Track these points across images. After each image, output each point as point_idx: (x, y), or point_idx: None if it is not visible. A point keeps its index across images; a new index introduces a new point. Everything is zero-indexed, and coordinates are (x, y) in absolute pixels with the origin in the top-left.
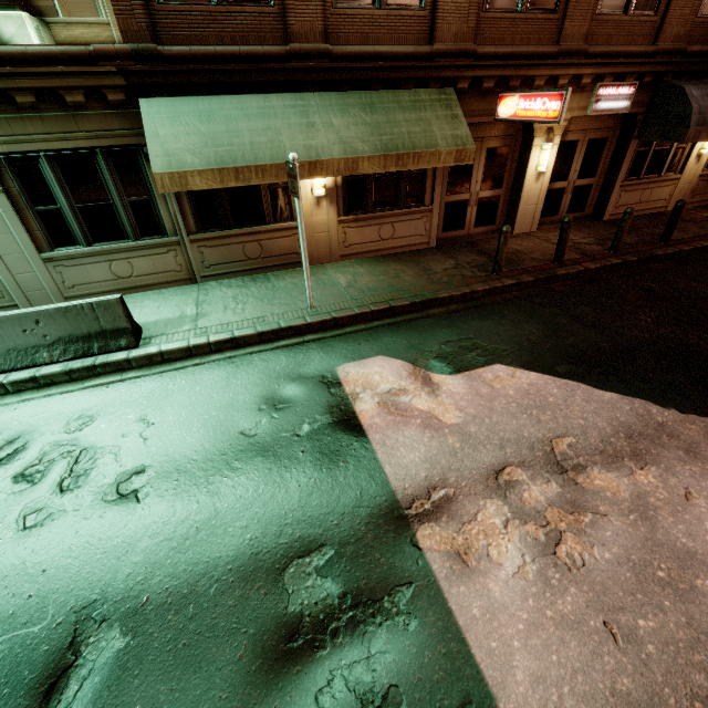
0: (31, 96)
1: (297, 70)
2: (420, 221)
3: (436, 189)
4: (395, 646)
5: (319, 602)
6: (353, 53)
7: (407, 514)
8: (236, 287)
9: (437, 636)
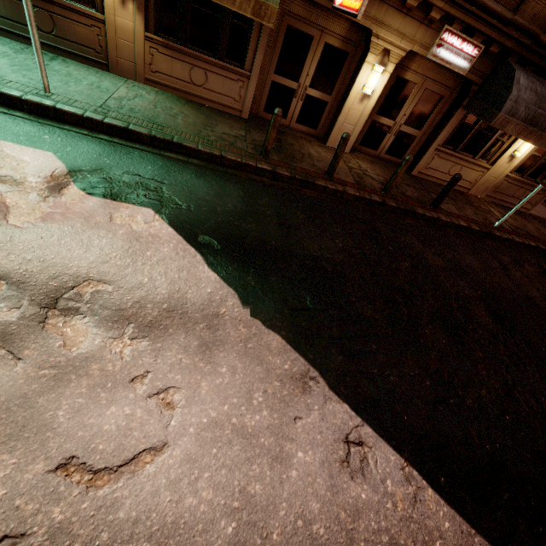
0: None
1: None
2: (236, 84)
3: (258, 56)
4: None
5: None
6: None
7: None
8: (8, 47)
9: None
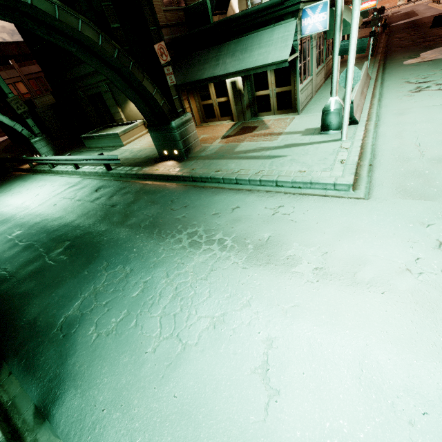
0: None
1: None
2: None
3: None
4: None
5: None
6: None
7: None
8: None
9: None
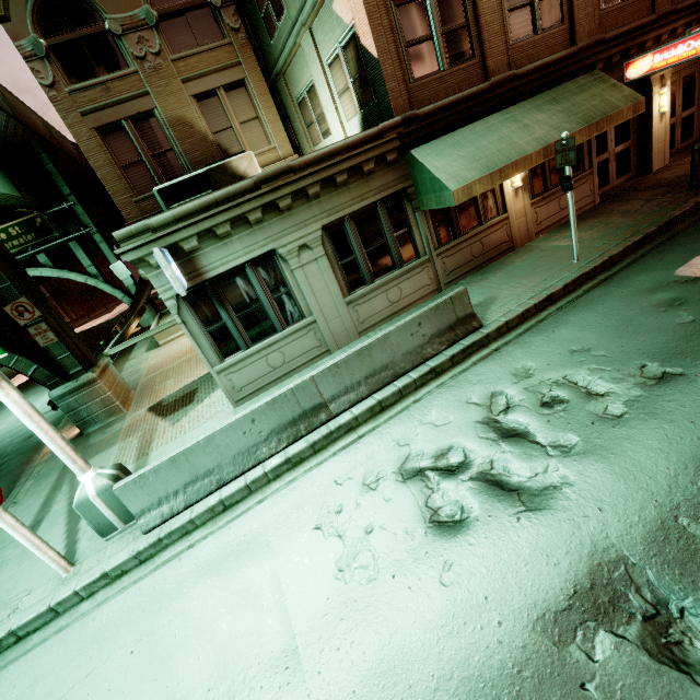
0: (345, 175)
1: (498, 95)
2: (586, 185)
3: (592, 154)
4: None
5: None
6: (529, 70)
7: None
8: (480, 280)
9: None
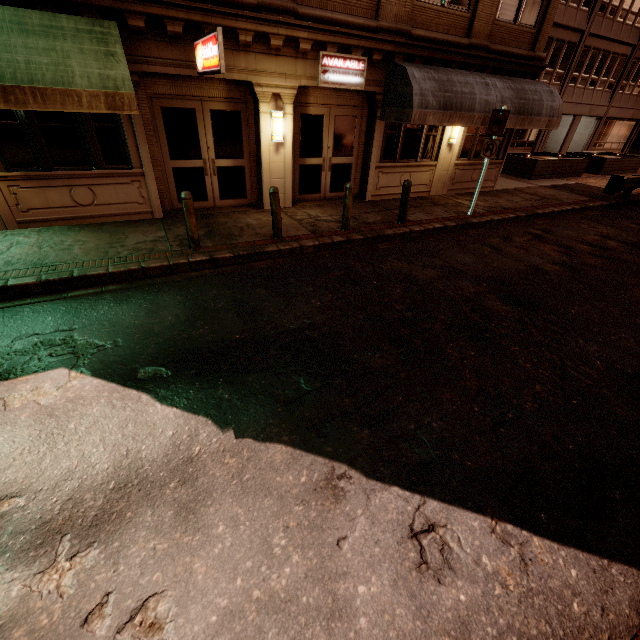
0: None
1: None
2: (132, 186)
3: (142, 149)
4: None
5: None
6: None
7: None
8: None
9: None
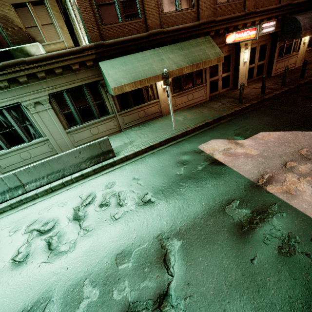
0: (60, 69)
1: (152, 40)
2: (202, 90)
3: (207, 76)
4: (282, 222)
5: (244, 216)
6: (171, 30)
7: (259, 184)
8: (139, 129)
9: (295, 216)
